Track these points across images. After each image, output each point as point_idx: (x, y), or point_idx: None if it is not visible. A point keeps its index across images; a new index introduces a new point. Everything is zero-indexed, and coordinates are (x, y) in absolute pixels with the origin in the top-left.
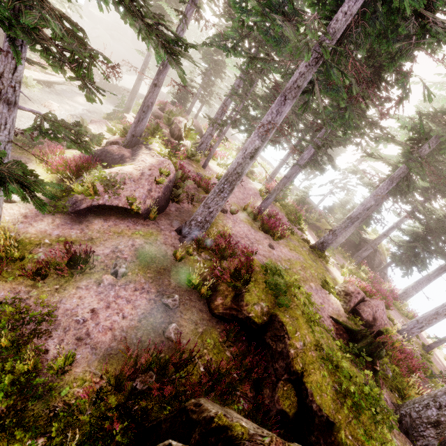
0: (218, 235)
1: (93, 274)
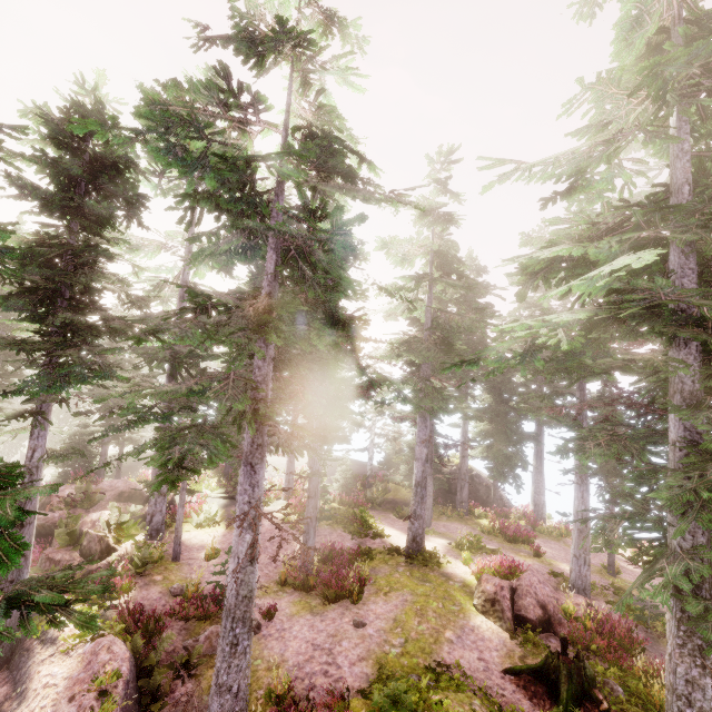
0: (271, 709)
1: None
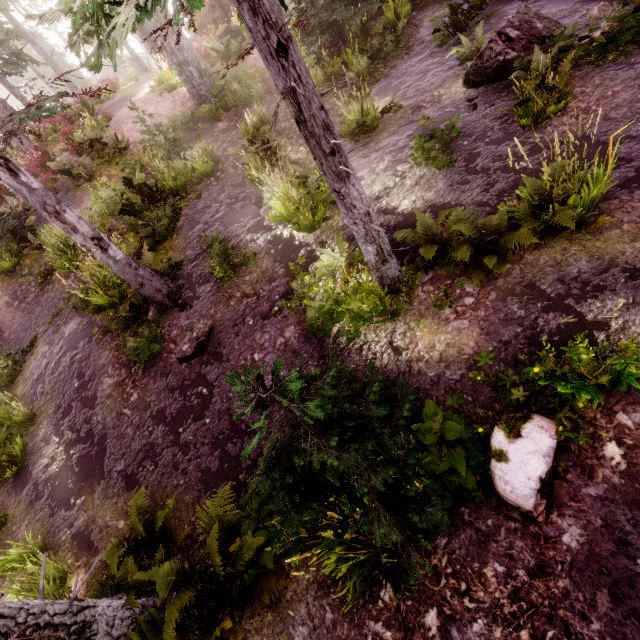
0: None
1: None
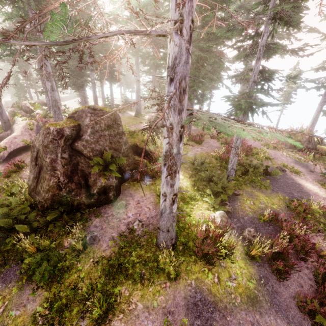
0: None
1: (28, 166)
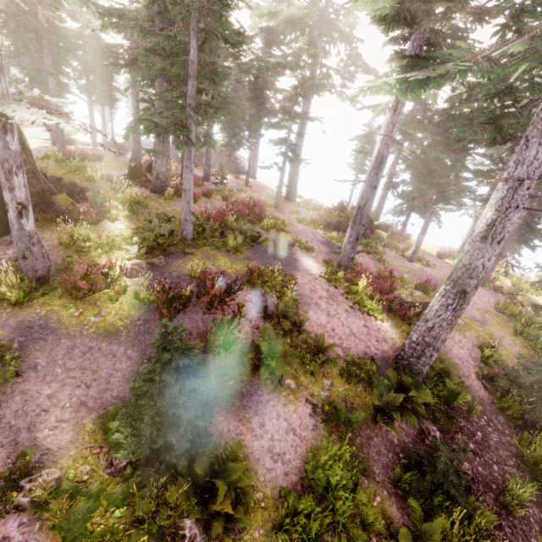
0: None
1: None
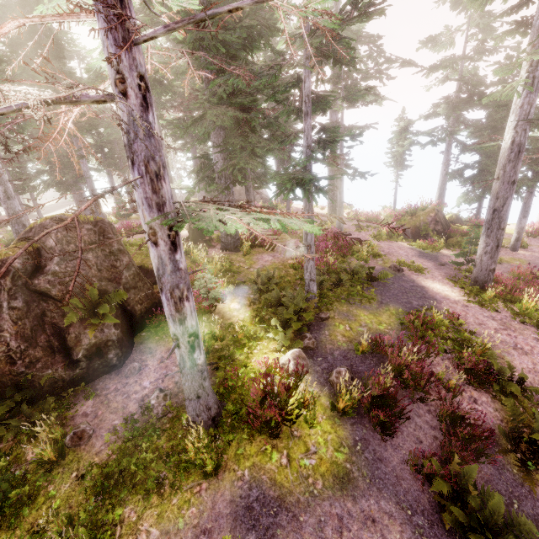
0: None
1: None
